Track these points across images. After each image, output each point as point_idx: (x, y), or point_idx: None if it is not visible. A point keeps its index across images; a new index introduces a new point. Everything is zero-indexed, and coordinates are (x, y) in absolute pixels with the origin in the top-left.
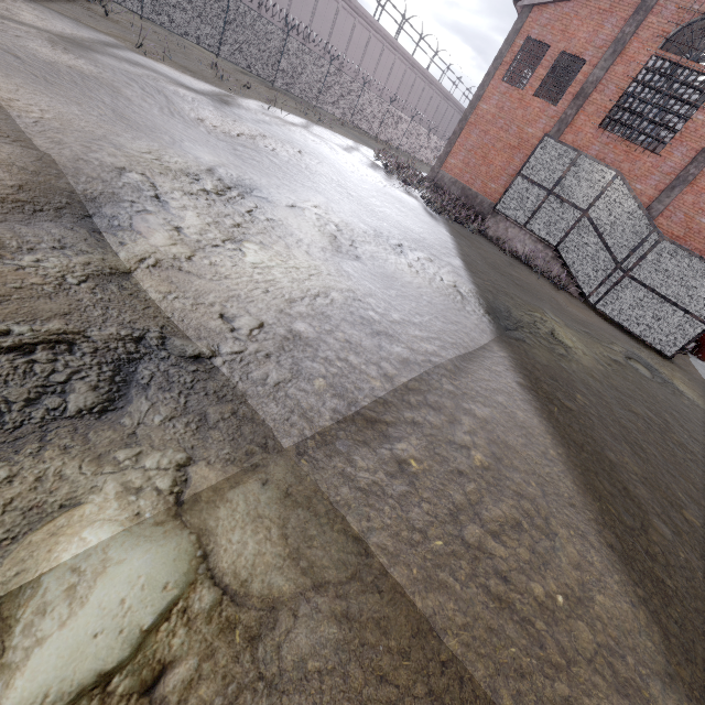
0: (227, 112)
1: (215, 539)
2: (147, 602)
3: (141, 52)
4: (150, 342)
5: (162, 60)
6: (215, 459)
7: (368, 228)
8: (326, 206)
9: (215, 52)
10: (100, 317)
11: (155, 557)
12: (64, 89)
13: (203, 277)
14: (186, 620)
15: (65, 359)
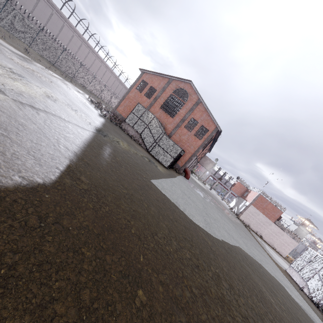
0: (25, 62)
1: None
2: None
3: None
4: None
5: (0, 38)
6: None
7: (66, 102)
8: (52, 92)
9: (28, 45)
10: None
11: None
12: None
13: None
14: None
15: None
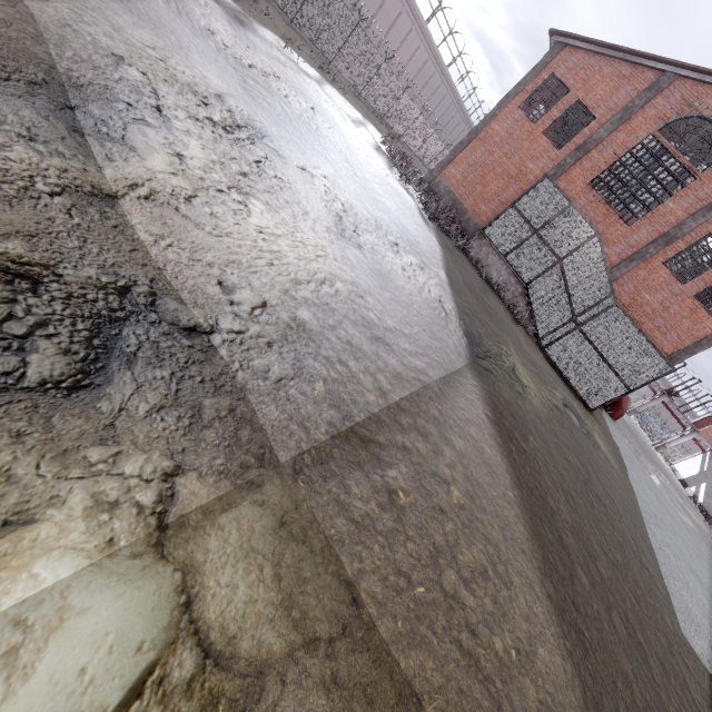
0: (241, 34)
1: (201, 579)
2: (114, 671)
3: None
4: (137, 298)
5: None
6: (207, 470)
7: (370, 216)
8: (334, 180)
9: None
10: (76, 251)
11: (129, 605)
12: None
13: (202, 226)
14: (162, 695)
15: (27, 302)
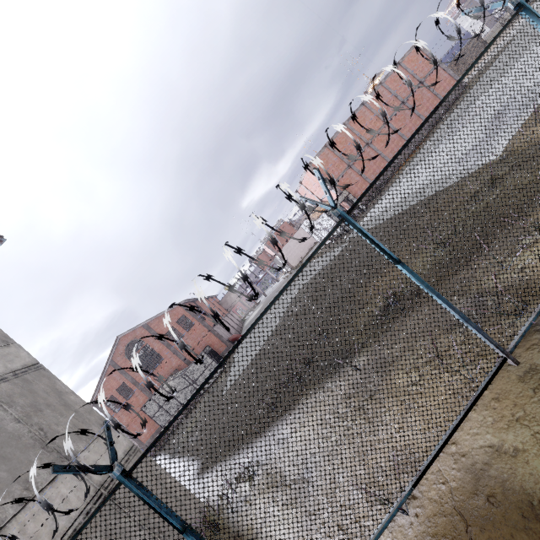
0: None
1: None
2: None
3: None
4: None
5: None
6: None
7: None
8: None
9: None
10: None
11: None
12: None
13: None
14: None
15: None
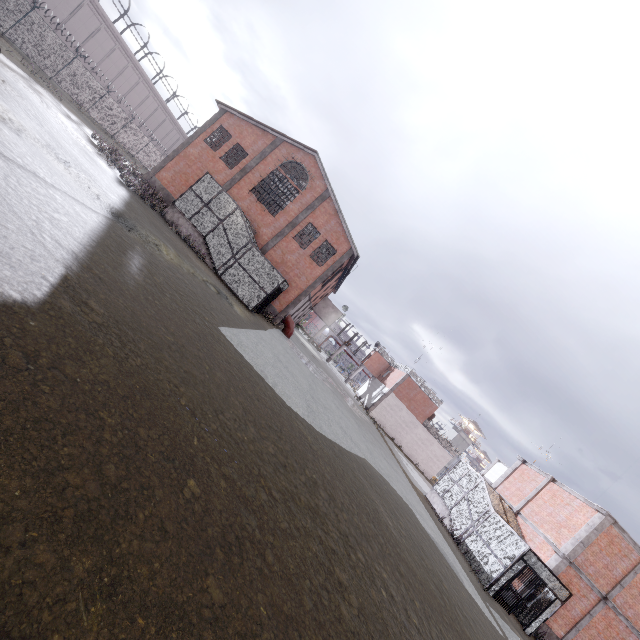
0: None
1: None
2: None
3: None
4: None
5: None
6: None
7: (43, 140)
8: (9, 109)
9: None
10: None
11: None
12: None
13: None
14: None
15: None
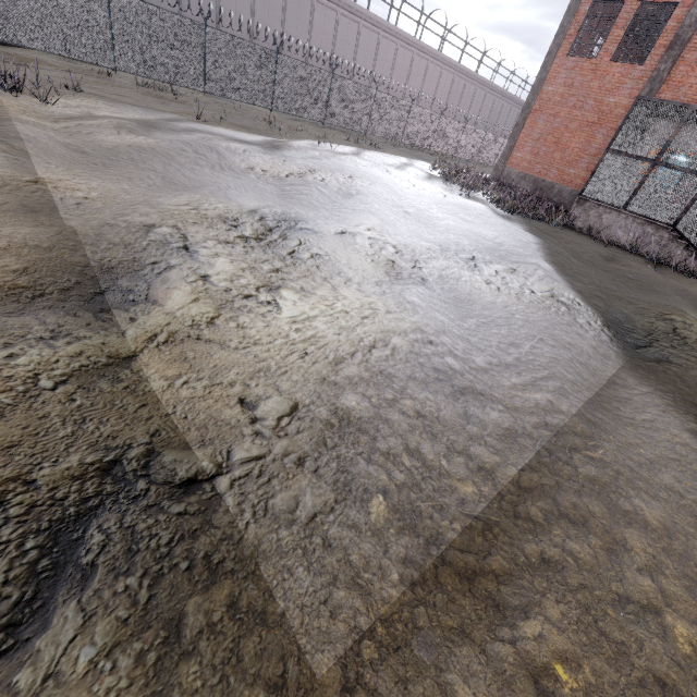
0: (277, 156)
1: None
2: None
3: (201, 121)
4: (126, 470)
5: (220, 123)
6: None
7: (431, 245)
8: (380, 229)
9: (269, 107)
10: (64, 440)
11: None
12: (119, 165)
13: (226, 344)
14: None
15: None
